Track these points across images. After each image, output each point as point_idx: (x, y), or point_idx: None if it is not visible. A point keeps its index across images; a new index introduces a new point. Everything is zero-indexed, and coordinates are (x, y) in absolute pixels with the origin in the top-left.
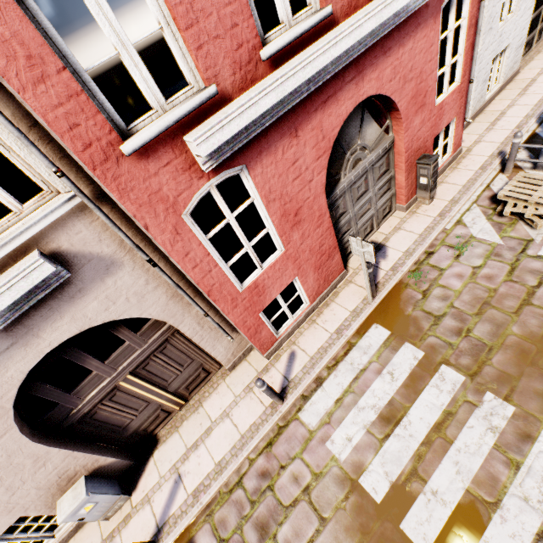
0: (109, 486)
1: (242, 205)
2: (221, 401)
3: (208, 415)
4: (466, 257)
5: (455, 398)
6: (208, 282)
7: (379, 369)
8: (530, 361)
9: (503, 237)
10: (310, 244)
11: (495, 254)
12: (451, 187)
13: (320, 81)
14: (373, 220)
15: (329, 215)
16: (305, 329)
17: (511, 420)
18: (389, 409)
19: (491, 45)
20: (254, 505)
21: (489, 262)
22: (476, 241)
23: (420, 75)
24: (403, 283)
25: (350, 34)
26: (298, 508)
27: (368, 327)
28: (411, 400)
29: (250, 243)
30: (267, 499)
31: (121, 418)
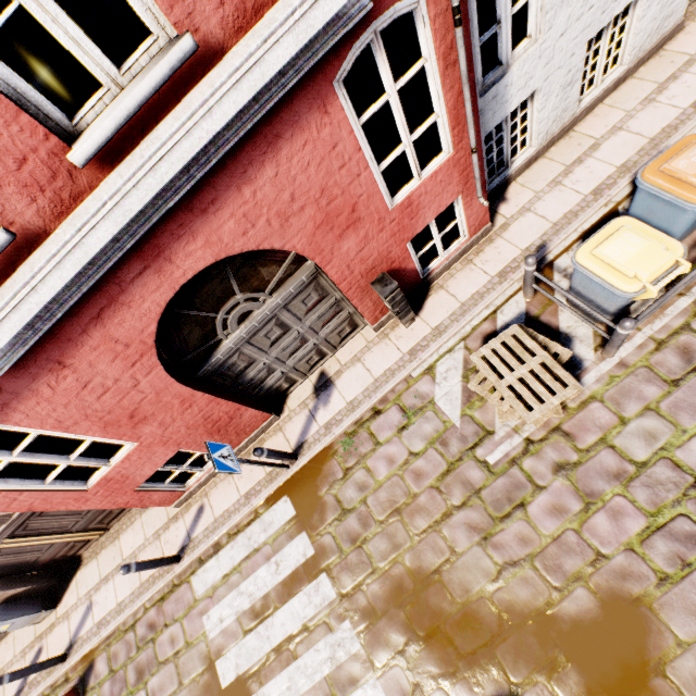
0: (28, 606)
1: (26, 440)
2: (134, 540)
3: (121, 550)
4: (410, 433)
5: (318, 615)
6: (21, 505)
7: (270, 555)
8: (401, 601)
9: (464, 416)
10: (185, 423)
11: (443, 440)
12: (448, 301)
13: (56, 313)
14: (322, 347)
15: (203, 392)
16: (220, 480)
17: (352, 657)
18: (261, 603)
19: (579, 19)
20: (139, 650)
21: (430, 451)
22: (433, 411)
23: (324, 193)
24: (332, 449)
25: (61, 264)
26: (167, 667)
27: (279, 497)
28: (282, 601)
29: (71, 457)
30: (149, 649)
31: (24, 559)
